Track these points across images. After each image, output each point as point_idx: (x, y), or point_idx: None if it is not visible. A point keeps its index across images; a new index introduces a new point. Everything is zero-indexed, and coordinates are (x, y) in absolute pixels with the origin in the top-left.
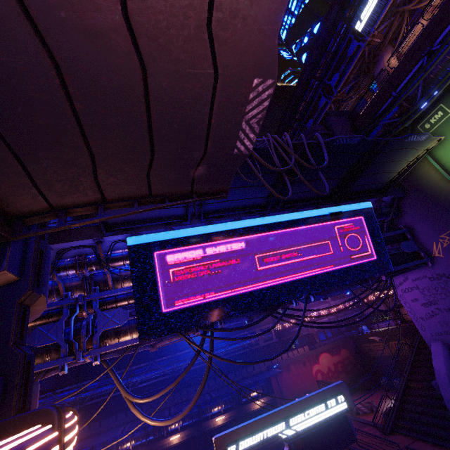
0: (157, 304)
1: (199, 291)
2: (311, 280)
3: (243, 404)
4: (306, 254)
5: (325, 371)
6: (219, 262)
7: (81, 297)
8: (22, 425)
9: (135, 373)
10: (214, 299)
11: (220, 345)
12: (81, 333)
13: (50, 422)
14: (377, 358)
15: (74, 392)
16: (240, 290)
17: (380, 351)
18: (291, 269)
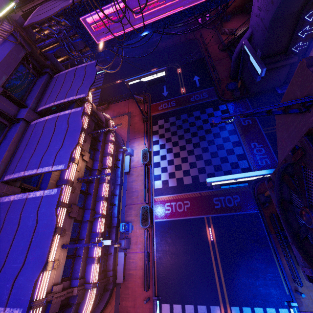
0: (93, 41)
1: (108, 34)
2: (167, 18)
3: None
4: (165, 2)
5: None
6: (113, 18)
7: (62, 38)
8: (84, 102)
9: None
10: (116, 36)
11: None
12: (72, 50)
13: (87, 102)
14: None
15: None
16: (128, 30)
17: None
18: (155, 14)
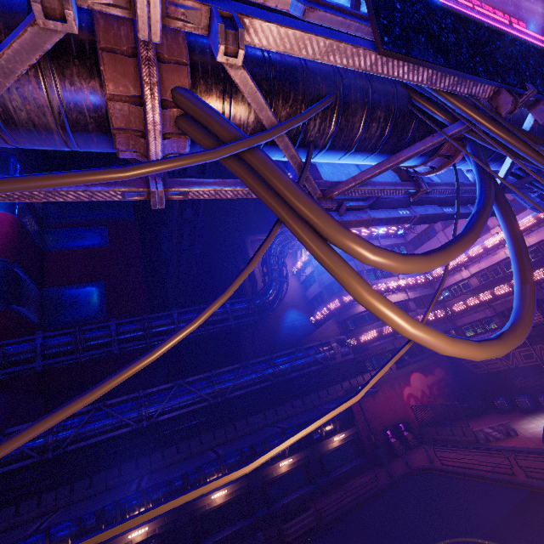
0: None
1: None
2: None
3: (315, 442)
4: None
5: (418, 395)
6: None
7: None
8: None
9: (150, 400)
10: (527, 39)
11: (280, 361)
12: None
13: None
14: (487, 375)
15: (117, 168)
16: None
17: (493, 365)
18: None
